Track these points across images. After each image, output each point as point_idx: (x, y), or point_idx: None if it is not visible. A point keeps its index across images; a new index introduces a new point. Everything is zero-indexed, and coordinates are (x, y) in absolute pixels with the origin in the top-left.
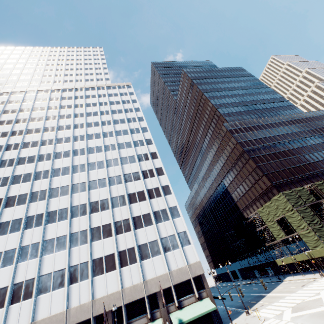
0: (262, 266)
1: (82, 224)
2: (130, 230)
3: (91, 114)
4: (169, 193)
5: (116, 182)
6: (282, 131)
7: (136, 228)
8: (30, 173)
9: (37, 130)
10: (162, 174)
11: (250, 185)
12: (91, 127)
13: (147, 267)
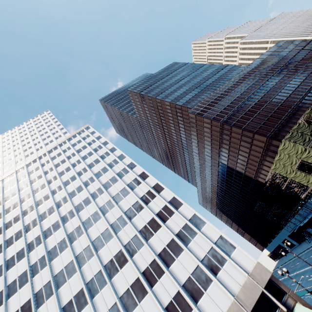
0: (311, 220)
1: (107, 299)
2: (163, 271)
3: (64, 171)
4: (180, 204)
5: (120, 226)
6: (241, 89)
7: (168, 265)
8: (25, 271)
9: (16, 219)
10: (162, 189)
11: (247, 150)
12: (70, 184)
13: (207, 308)
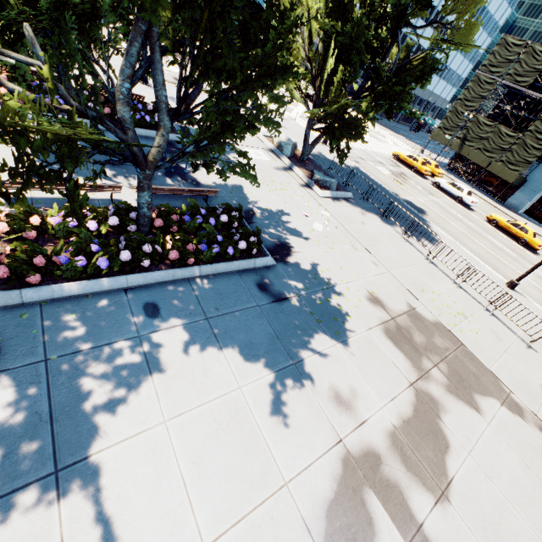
0: None
1: None
2: None
3: None
4: None
5: None
6: None
7: None
8: None
9: None
10: None
11: None
12: None
13: None
